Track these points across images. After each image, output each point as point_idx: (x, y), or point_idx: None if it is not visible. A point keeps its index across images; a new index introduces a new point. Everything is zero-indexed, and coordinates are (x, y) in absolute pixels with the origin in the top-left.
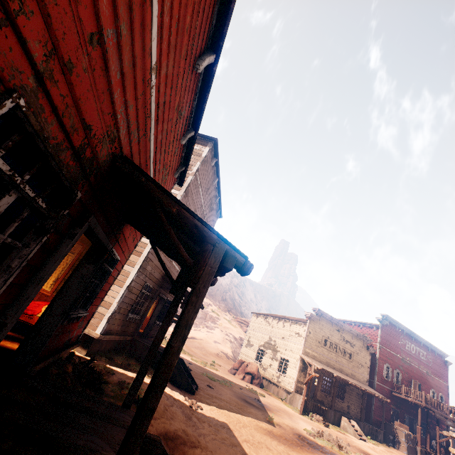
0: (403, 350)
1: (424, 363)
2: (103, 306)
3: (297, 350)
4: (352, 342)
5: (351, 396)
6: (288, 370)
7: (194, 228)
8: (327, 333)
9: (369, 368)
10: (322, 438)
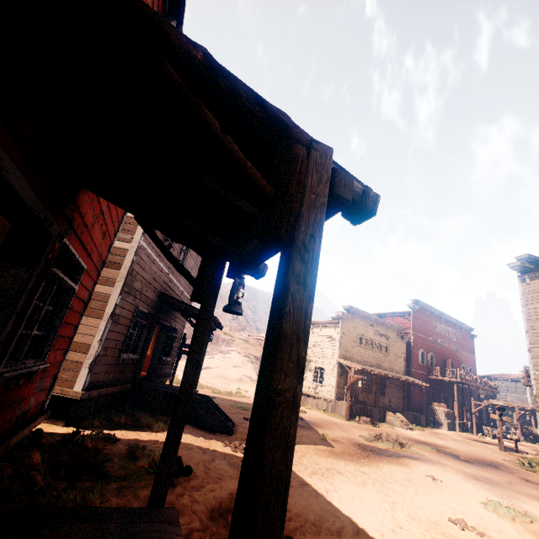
0: (434, 332)
1: (453, 341)
2: (77, 350)
3: (332, 356)
4: (387, 334)
5: (391, 389)
6: (326, 378)
7: (256, 105)
8: (361, 331)
9: (405, 358)
10: (381, 440)
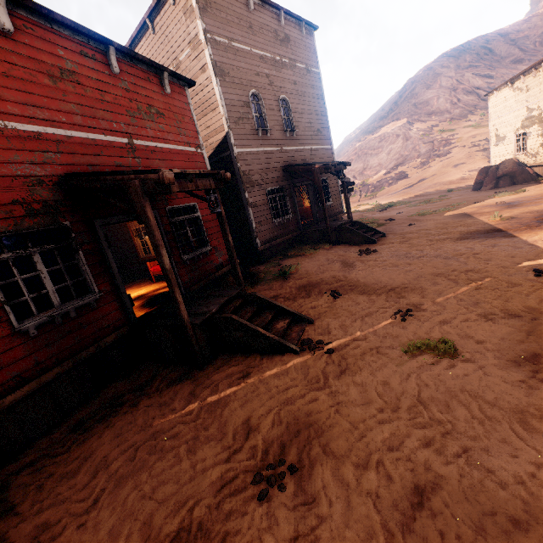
0: None
1: None
2: (246, 229)
3: None
4: None
5: None
6: None
7: (115, 187)
8: None
9: None
10: None
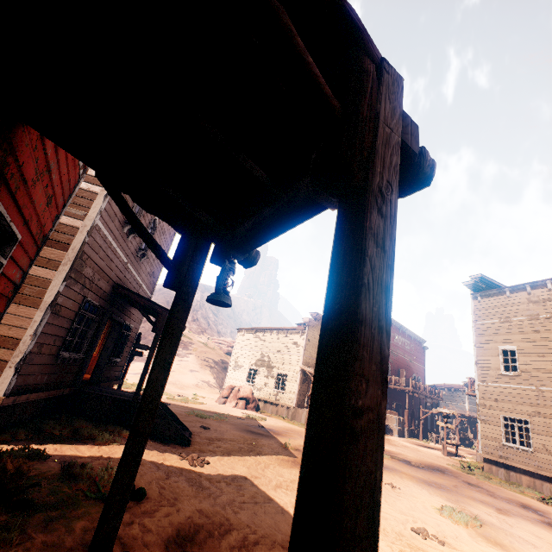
0: (392, 343)
1: (408, 352)
2: (0, 345)
3: (296, 362)
4: None
5: None
6: (288, 385)
7: None
8: None
9: None
10: None
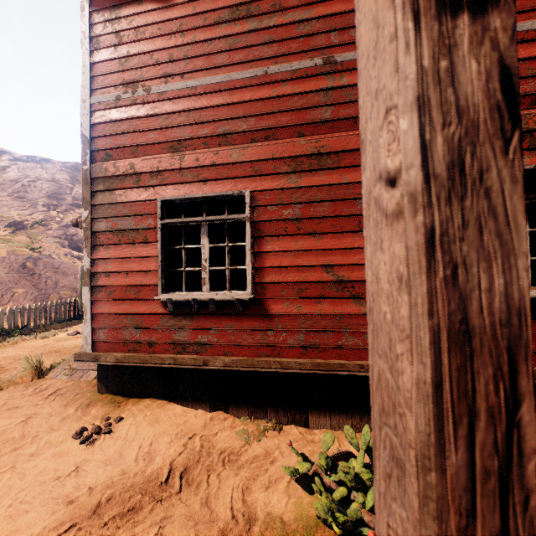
0: None
1: None
2: None
3: None
4: None
5: None
6: None
7: None
8: None
9: None
10: None
